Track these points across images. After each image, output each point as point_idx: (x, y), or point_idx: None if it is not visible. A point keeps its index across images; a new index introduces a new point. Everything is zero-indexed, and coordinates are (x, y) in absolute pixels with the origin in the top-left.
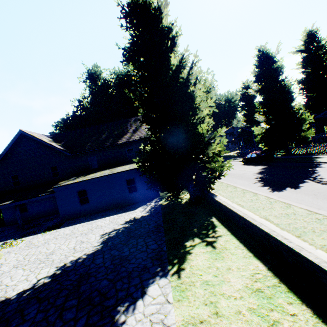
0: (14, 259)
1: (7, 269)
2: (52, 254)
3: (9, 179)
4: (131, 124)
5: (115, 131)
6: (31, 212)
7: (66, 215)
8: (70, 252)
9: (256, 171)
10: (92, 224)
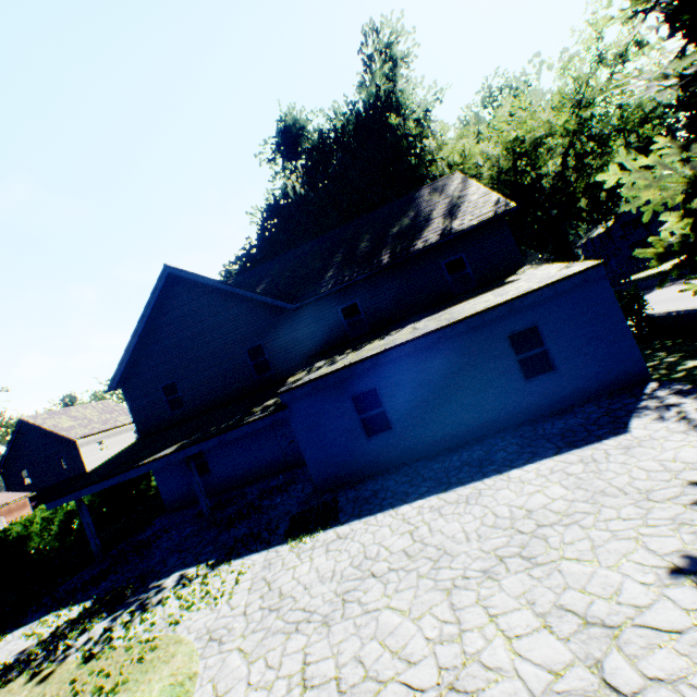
0: None
1: None
2: None
3: (159, 395)
4: (428, 201)
5: (389, 228)
6: (219, 473)
7: (327, 474)
8: None
9: None
10: (479, 504)
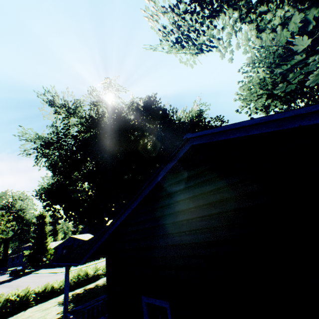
0: None
1: None
2: None
3: None
4: None
5: None
6: None
7: None
8: None
9: (3, 280)
10: None
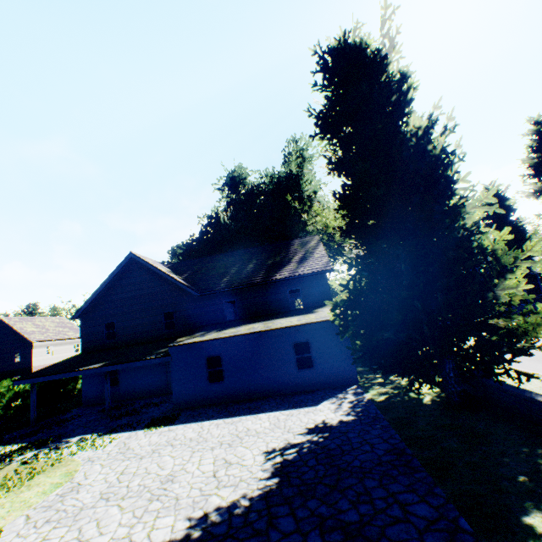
0: (101, 477)
1: (89, 499)
2: (172, 480)
3: (102, 328)
4: (295, 249)
5: (268, 259)
6: (124, 387)
7: (182, 399)
8: (209, 483)
9: None
10: (235, 425)
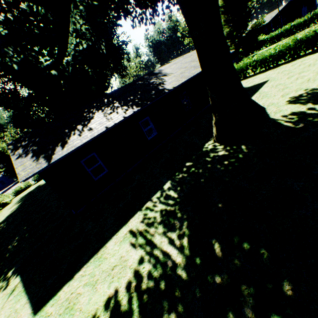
0: None
1: None
2: None
3: None
4: None
5: None
6: None
7: None
8: None
9: None
10: None
